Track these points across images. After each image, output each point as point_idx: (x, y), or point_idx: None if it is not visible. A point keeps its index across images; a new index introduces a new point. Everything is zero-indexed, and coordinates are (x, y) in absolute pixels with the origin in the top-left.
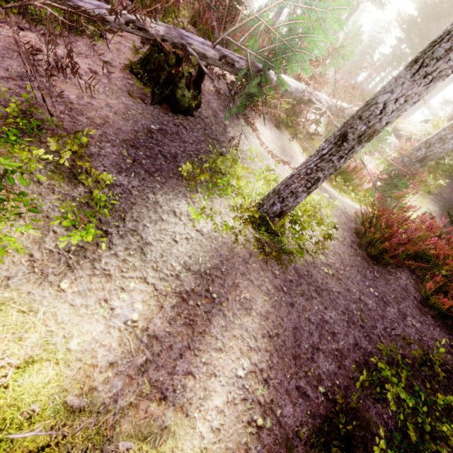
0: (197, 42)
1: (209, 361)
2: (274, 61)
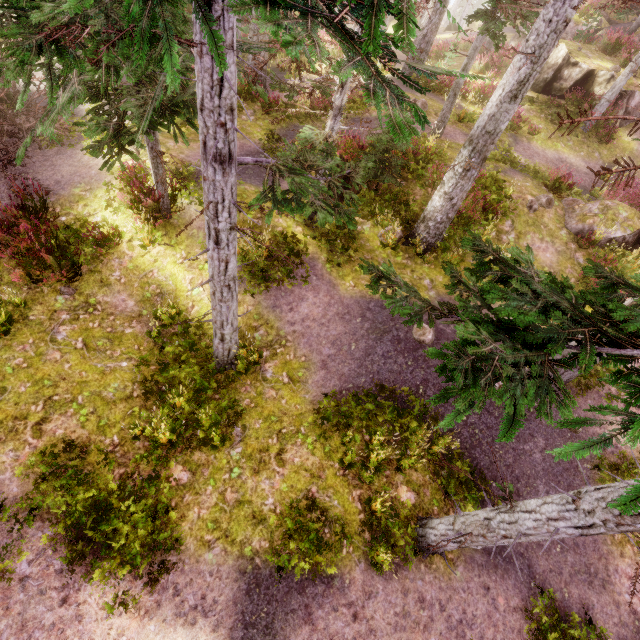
0: None
1: None
2: None
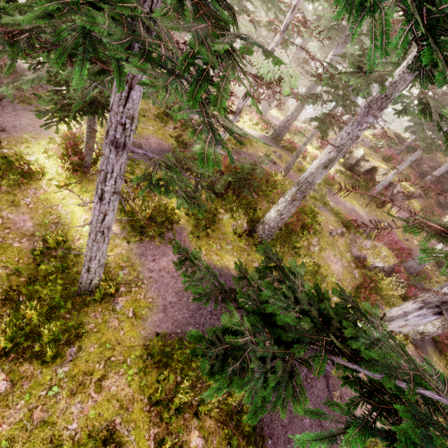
0: None
1: None
2: None
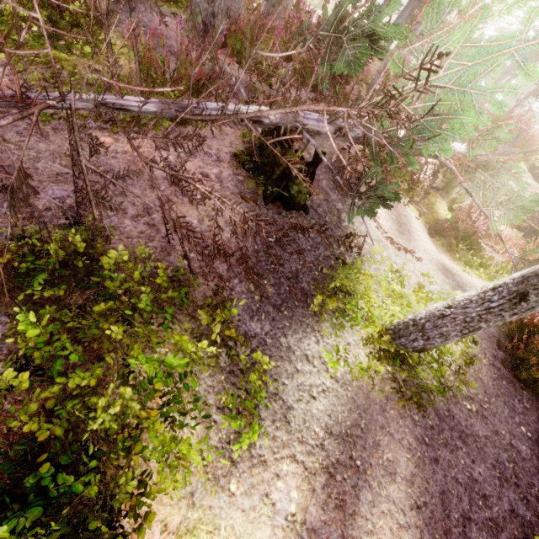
0: (312, 121)
1: None
2: (405, 141)
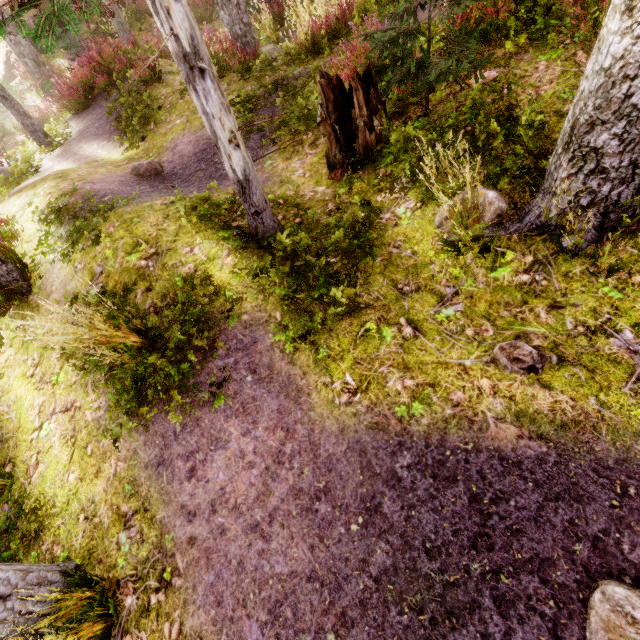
0: None
1: (88, 152)
2: None
